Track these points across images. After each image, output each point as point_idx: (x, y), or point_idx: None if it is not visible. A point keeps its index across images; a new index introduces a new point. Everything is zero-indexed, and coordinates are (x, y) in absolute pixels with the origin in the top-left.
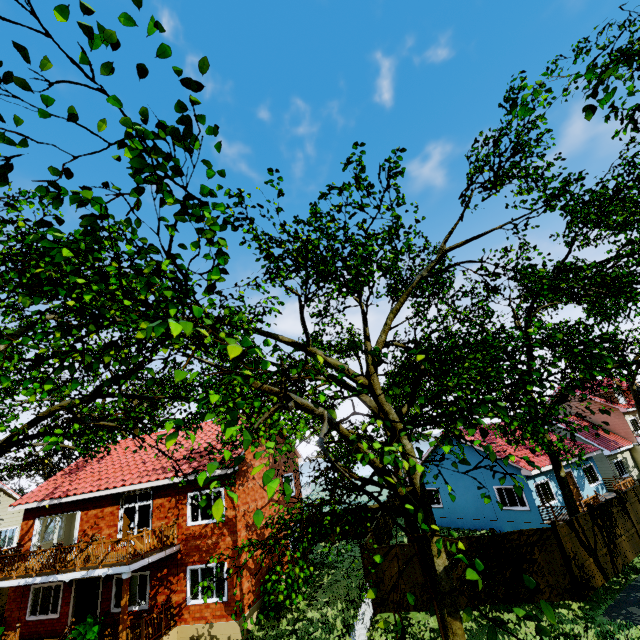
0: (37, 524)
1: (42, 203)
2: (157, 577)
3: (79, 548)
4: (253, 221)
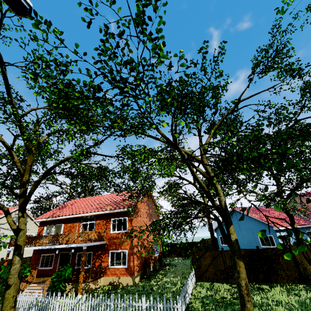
0: (45, 228)
1: (76, 65)
2: (96, 254)
3: (65, 235)
4: (156, 79)
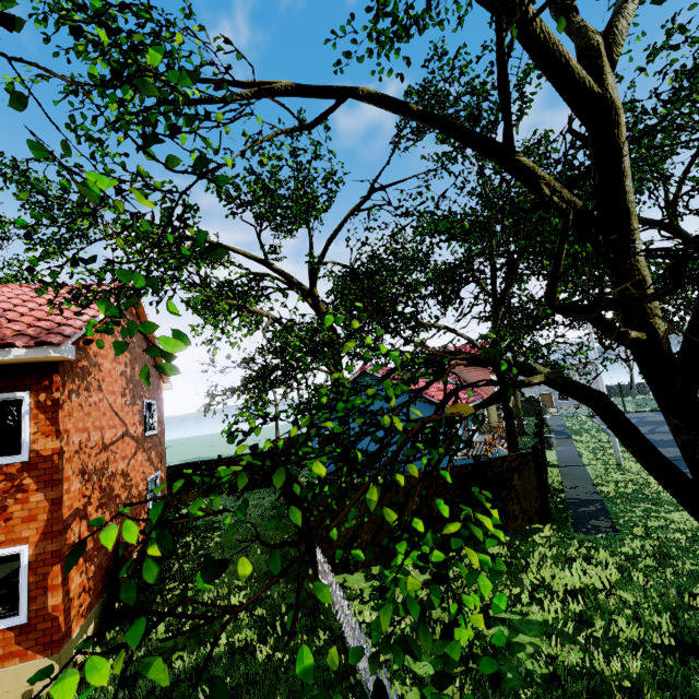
0: None
1: None
2: None
3: None
4: None
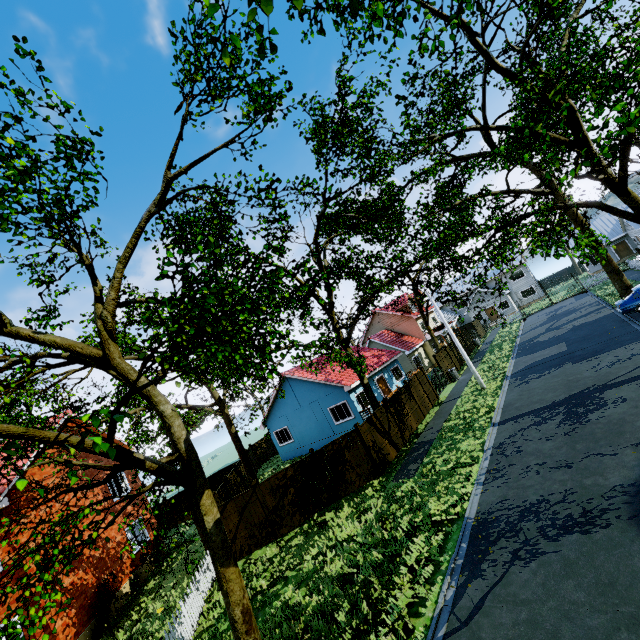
0: None
1: None
2: None
3: None
4: None
